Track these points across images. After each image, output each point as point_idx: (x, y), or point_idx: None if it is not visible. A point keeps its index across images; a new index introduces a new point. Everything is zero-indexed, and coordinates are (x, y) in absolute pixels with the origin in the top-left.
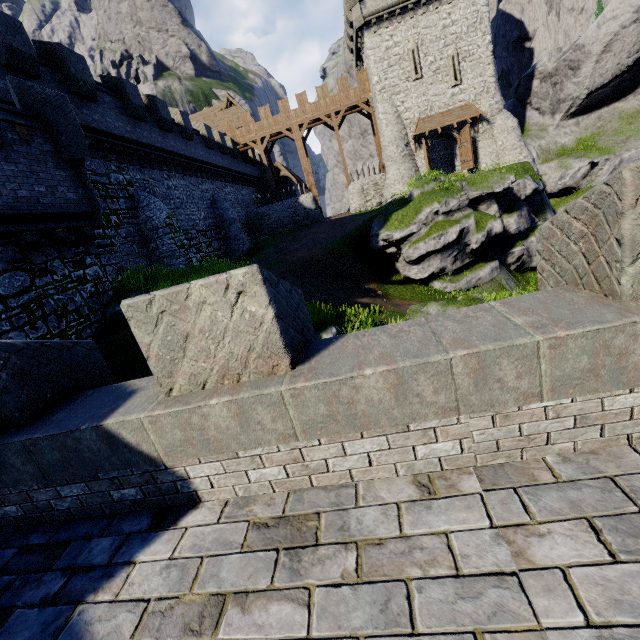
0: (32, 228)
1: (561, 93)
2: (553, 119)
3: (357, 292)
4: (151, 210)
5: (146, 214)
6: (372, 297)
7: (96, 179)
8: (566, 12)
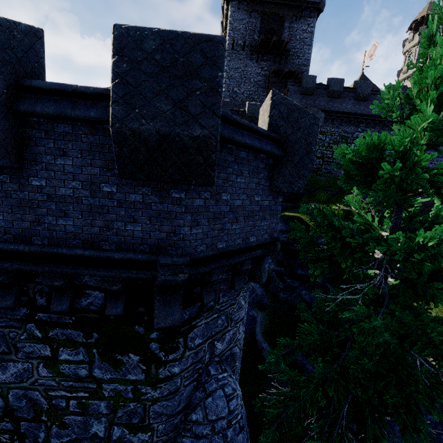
0: None
1: None
2: None
3: None
4: None
5: None
6: None
7: (344, 135)
8: None
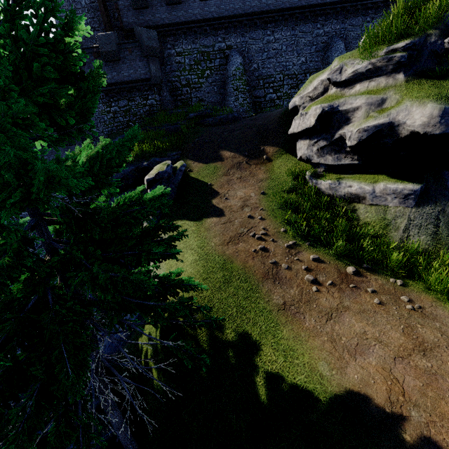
0: (127, 86)
1: None
2: None
3: (242, 148)
4: (229, 65)
5: (227, 68)
6: (243, 155)
7: (205, 50)
8: None
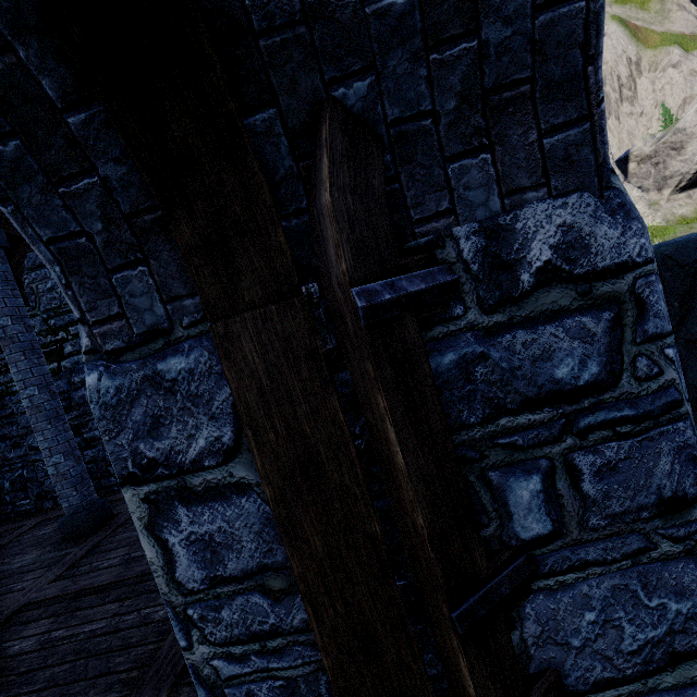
0: None
1: (666, 171)
2: (660, 194)
3: None
4: None
5: None
6: None
7: None
8: (625, 116)
